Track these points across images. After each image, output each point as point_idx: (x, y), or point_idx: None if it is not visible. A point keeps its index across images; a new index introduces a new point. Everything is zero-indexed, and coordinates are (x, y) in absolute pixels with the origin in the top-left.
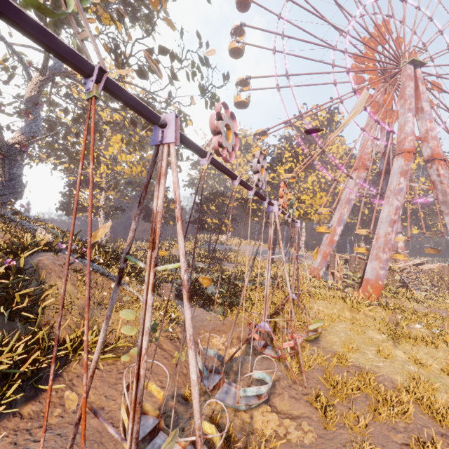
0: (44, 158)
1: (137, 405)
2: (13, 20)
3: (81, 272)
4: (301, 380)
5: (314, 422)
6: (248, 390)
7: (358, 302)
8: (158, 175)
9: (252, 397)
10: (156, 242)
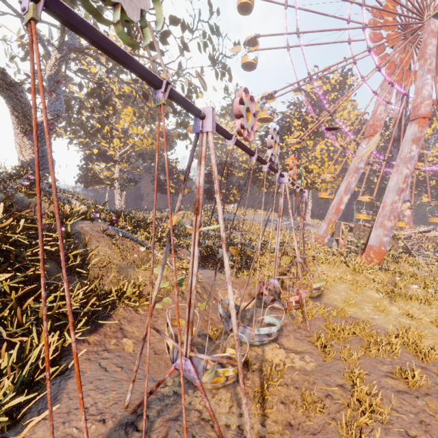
0: (61, 132)
1: (190, 323)
2: (122, 60)
3: (114, 237)
4: (304, 326)
5: (315, 356)
6: (261, 330)
7: (359, 266)
8: (199, 158)
9: (264, 336)
10: (199, 209)
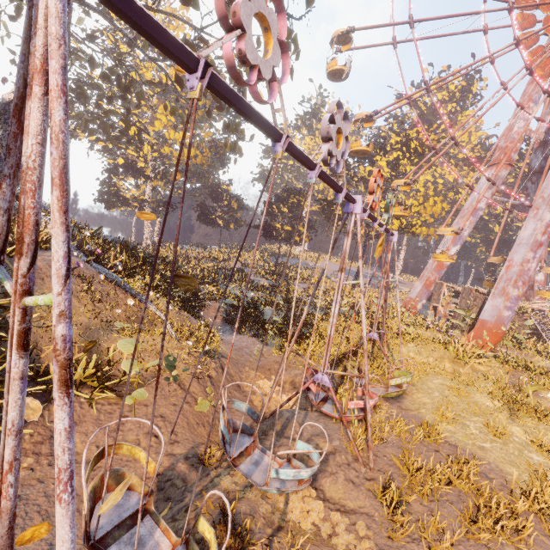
0: (77, 132)
1: None
2: None
3: (87, 281)
4: (366, 457)
5: (375, 524)
6: (281, 472)
7: (465, 352)
8: (31, 75)
9: None
10: (23, 240)
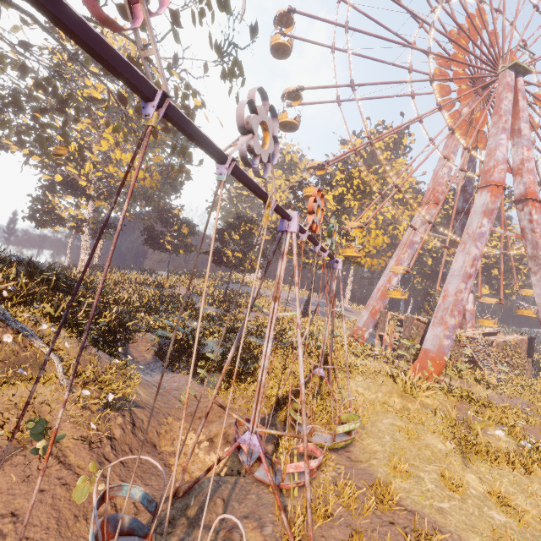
0: (8, 144)
1: None
2: None
3: None
4: None
5: None
6: None
7: (413, 385)
8: None
9: None
10: None
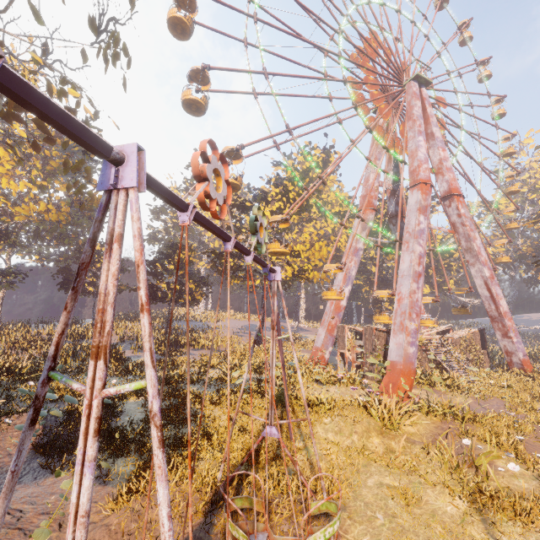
0: None
1: None
2: None
3: None
4: None
5: None
6: None
7: (391, 414)
8: None
9: None
10: None
